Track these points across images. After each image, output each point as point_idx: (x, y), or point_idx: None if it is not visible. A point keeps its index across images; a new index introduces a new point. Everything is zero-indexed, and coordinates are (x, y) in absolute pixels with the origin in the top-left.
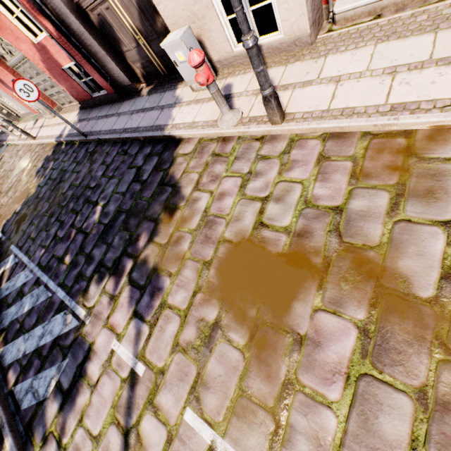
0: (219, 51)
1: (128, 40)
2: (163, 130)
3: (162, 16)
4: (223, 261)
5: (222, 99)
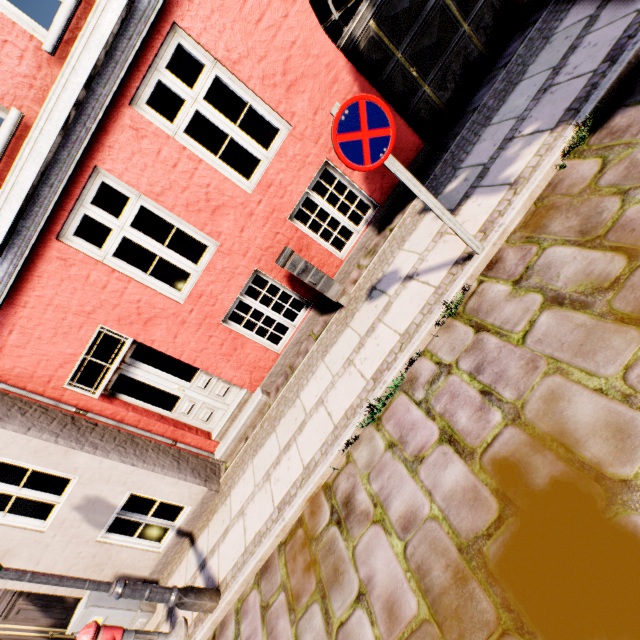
0: (146, 564)
1: None
2: None
3: (66, 594)
4: None
5: (148, 637)
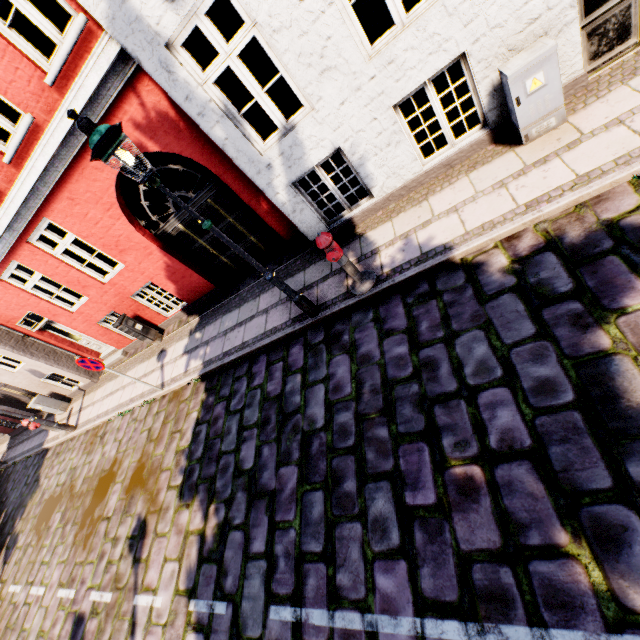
0: (66, 392)
1: (24, 397)
2: (43, 445)
3: (30, 390)
4: (41, 511)
5: (52, 428)
